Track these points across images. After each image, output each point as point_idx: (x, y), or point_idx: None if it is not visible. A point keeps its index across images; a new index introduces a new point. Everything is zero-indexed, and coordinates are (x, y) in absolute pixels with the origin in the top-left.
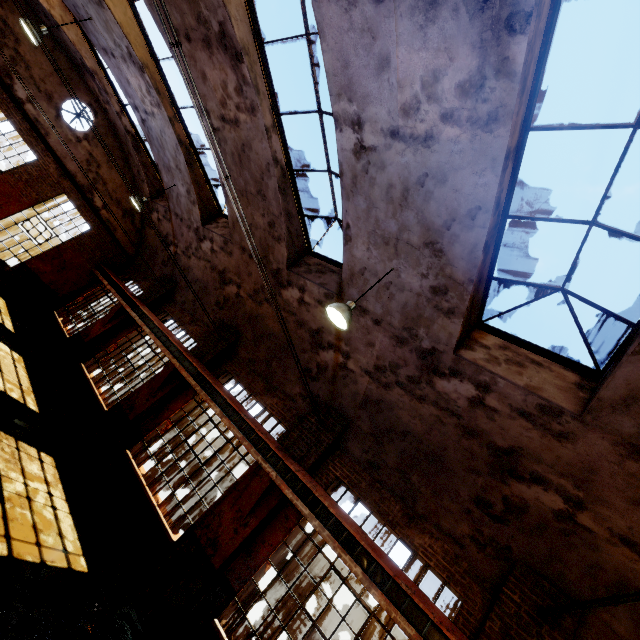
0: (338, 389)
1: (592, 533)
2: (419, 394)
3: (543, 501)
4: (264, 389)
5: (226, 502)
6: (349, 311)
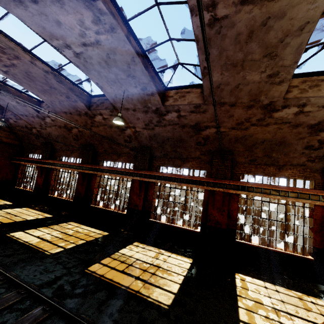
0: (140, 140)
1: (225, 132)
2: (163, 125)
3: (211, 132)
4: (117, 157)
5: (131, 195)
6: (120, 118)
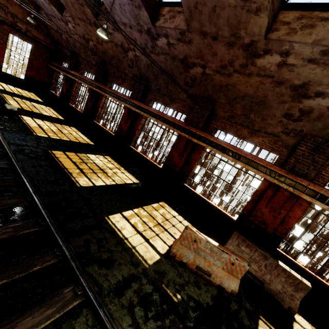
0: (139, 67)
1: (210, 75)
2: (157, 52)
3: (198, 72)
4: (122, 82)
5: (121, 120)
6: (103, 30)
